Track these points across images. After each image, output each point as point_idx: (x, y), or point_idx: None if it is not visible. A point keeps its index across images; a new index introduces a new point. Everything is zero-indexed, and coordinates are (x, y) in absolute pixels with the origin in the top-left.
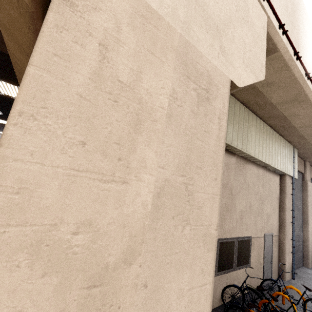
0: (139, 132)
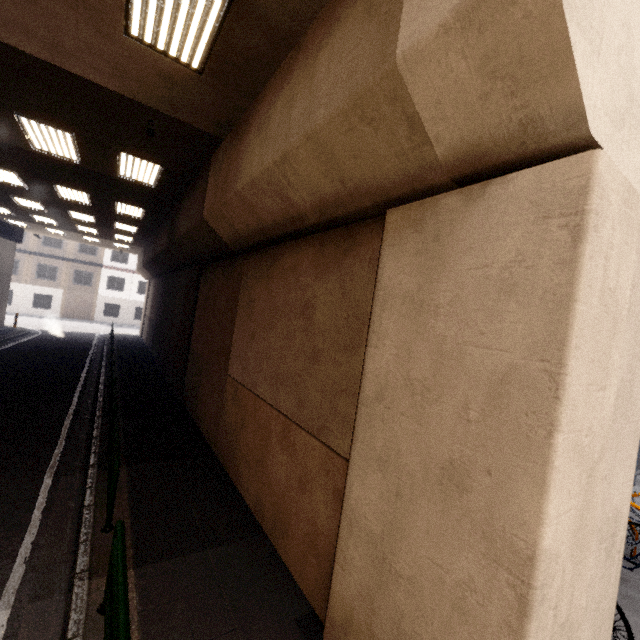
0: (613, 337)
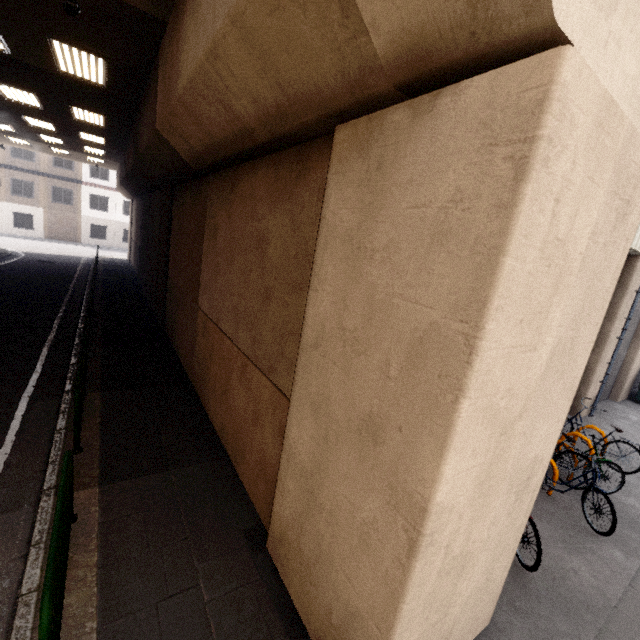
0: (556, 294)
